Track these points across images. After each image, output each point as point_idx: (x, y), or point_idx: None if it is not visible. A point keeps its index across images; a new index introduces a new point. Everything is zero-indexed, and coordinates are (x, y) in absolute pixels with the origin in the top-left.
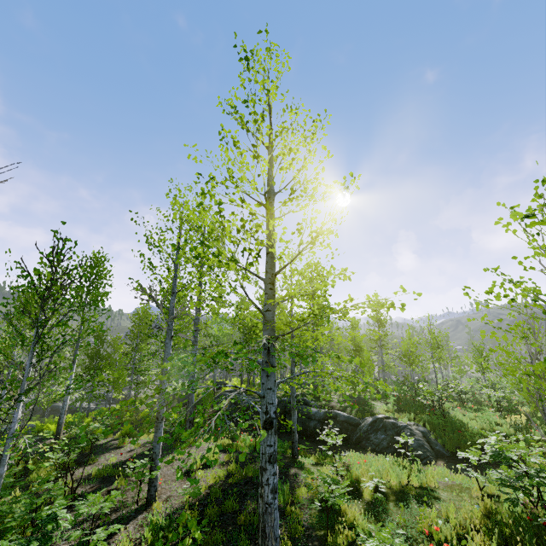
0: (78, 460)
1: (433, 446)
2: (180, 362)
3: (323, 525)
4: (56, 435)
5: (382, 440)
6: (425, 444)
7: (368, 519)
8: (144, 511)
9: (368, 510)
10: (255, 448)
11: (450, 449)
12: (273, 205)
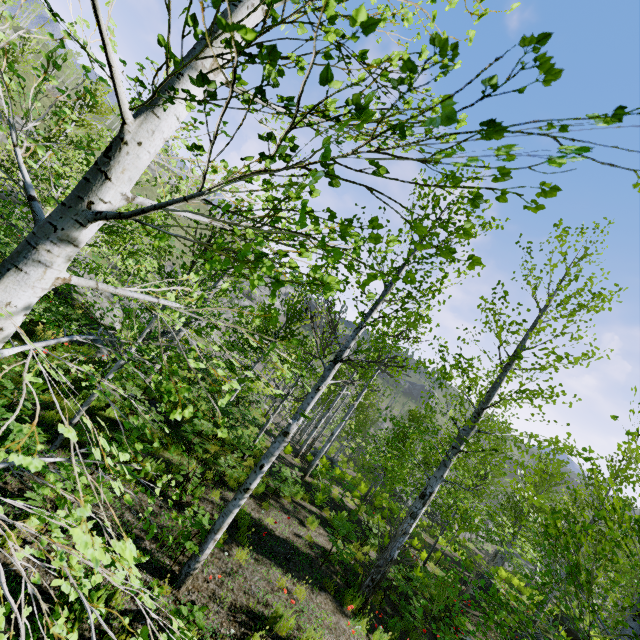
0: (267, 495)
1: None
2: (421, 484)
3: None
4: (304, 472)
5: None
6: None
7: None
8: (158, 578)
9: None
10: None
11: None
12: None
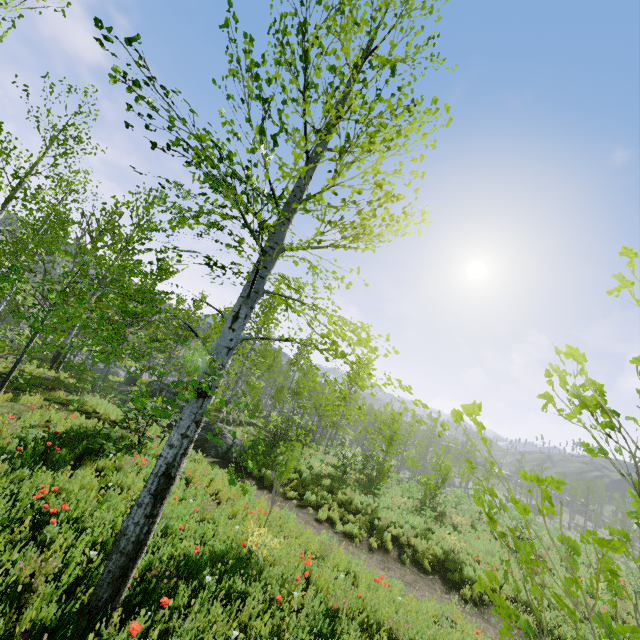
0: None
1: (229, 453)
2: None
3: (12, 394)
4: None
5: (199, 435)
6: (222, 447)
7: (44, 406)
8: None
9: (55, 407)
10: (75, 385)
11: (241, 460)
12: (24, 180)
